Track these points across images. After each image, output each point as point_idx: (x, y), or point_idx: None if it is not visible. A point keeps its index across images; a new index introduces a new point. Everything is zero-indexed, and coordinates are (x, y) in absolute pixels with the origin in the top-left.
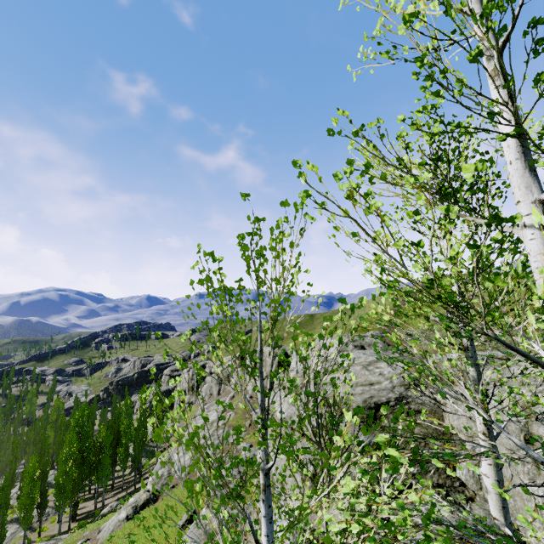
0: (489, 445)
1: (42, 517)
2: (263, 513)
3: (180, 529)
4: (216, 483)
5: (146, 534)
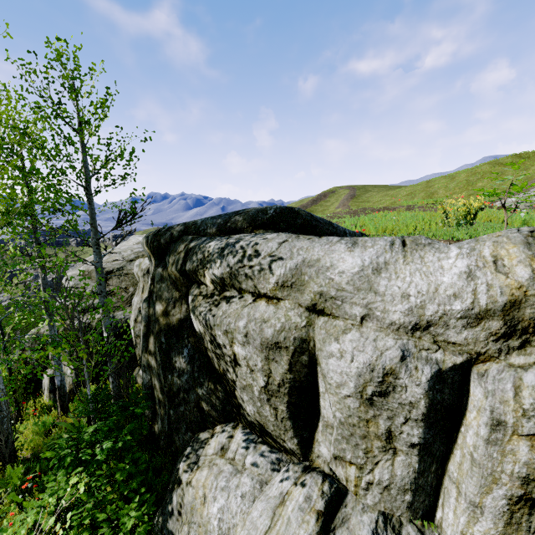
0: (39, 271)
1: None
2: None
3: None
4: None
5: None
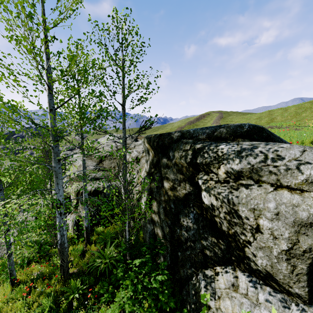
0: (82, 155)
1: None
2: None
3: None
4: None
5: None
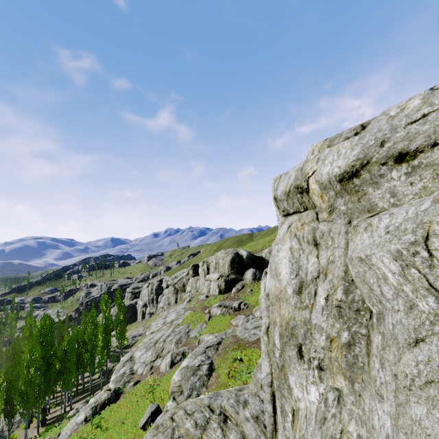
0: None
1: (14, 424)
2: None
3: (142, 430)
4: (181, 371)
5: (103, 437)
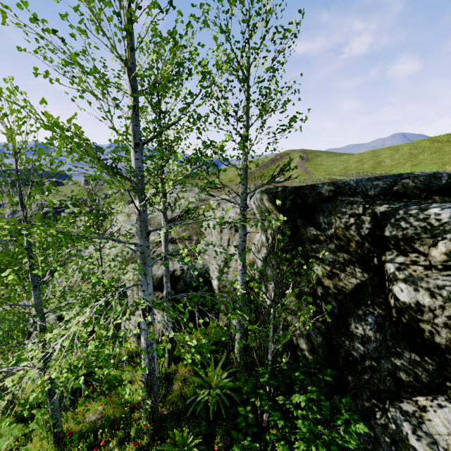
0: (163, 222)
1: None
2: (24, 235)
3: None
4: None
5: None
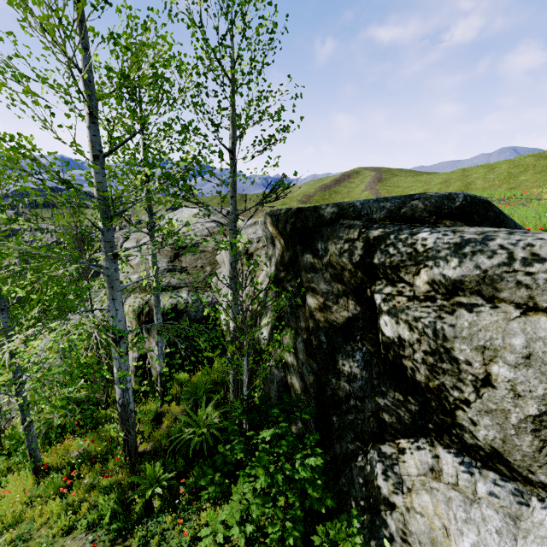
0: (150, 246)
1: None
2: None
3: None
4: None
5: None
